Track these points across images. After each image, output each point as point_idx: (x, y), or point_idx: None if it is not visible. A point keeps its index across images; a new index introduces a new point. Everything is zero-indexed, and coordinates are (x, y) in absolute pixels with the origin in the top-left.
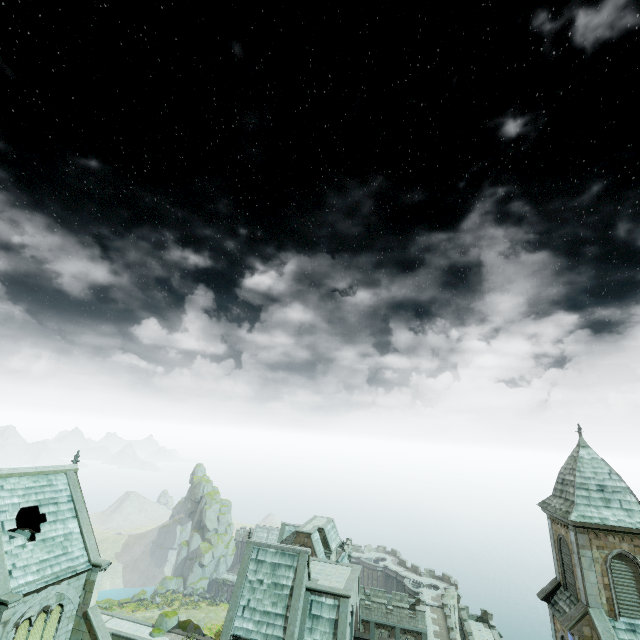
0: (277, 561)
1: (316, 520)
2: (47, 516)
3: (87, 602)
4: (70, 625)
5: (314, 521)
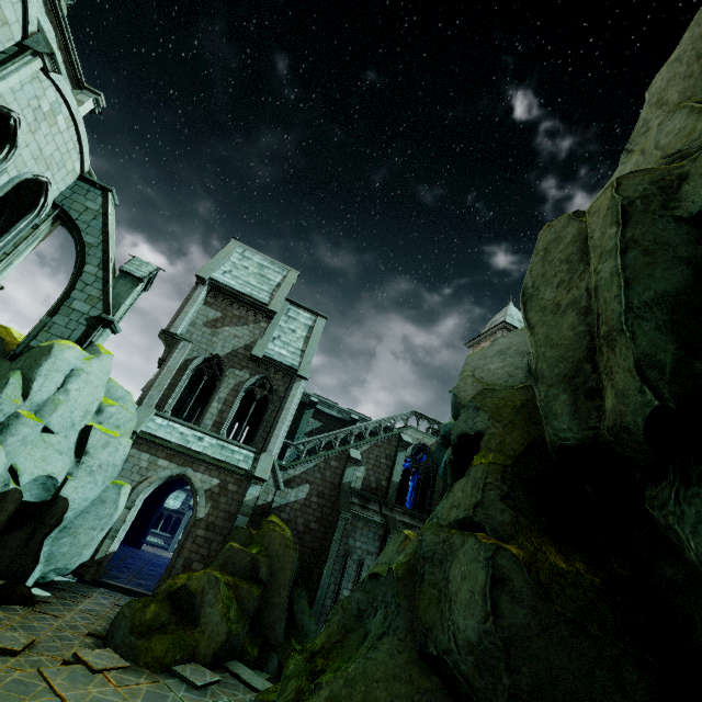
0: (265, 264)
1: None
2: None
3: None
4: None
5: None
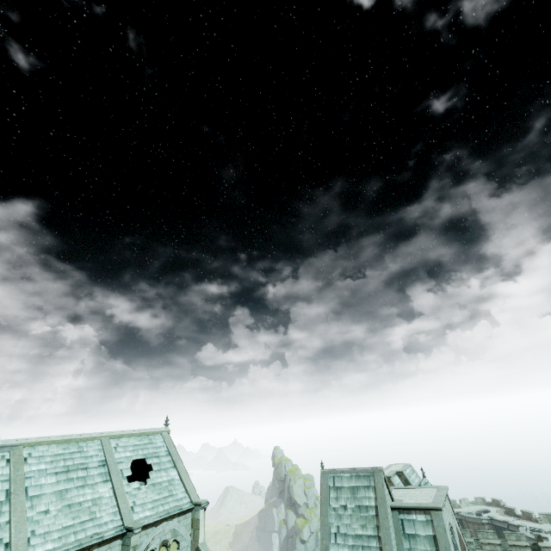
0: (354, 484)
1: (392, 467)
2: (153, 466)
3: (196, 539)
4: None
5: (390, 467)
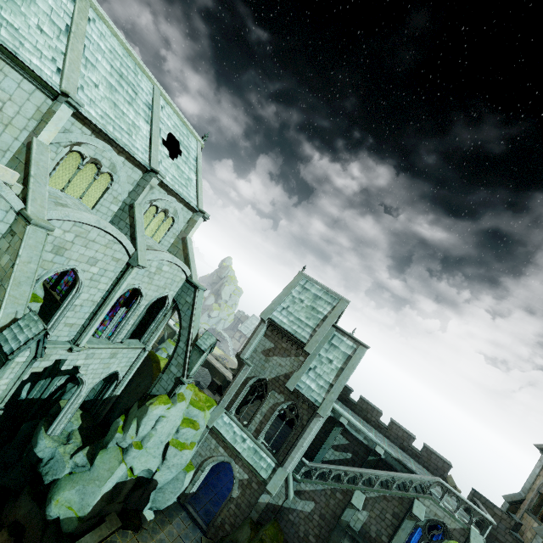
0: (319, 295)
1: None
2: (182, 154)
3: (187, 232)
4: (172, 240)
5: None
